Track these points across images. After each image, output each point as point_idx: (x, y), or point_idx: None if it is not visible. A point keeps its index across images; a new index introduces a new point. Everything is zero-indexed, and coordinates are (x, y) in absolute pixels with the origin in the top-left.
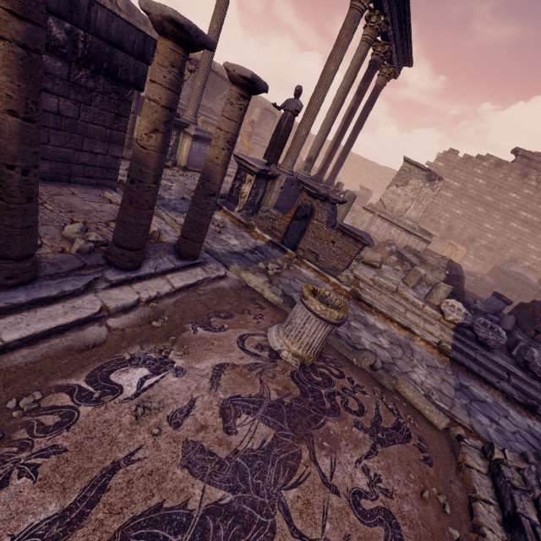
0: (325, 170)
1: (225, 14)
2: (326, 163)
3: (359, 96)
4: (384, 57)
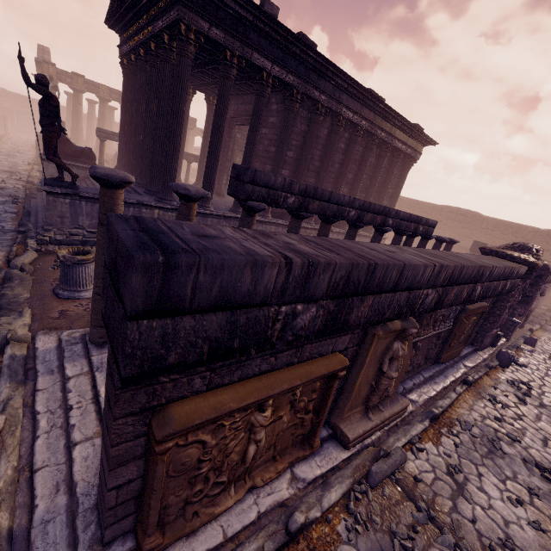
0: None
1: None
2: None
3: None
4: None
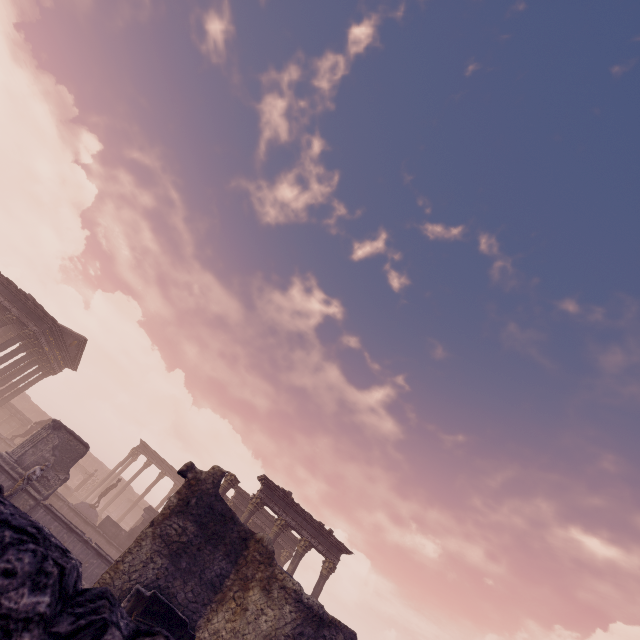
0: (118, 520)
1: (123, 470)
2: (121, 516)
3: (147, 488)
4: (160, 475)
